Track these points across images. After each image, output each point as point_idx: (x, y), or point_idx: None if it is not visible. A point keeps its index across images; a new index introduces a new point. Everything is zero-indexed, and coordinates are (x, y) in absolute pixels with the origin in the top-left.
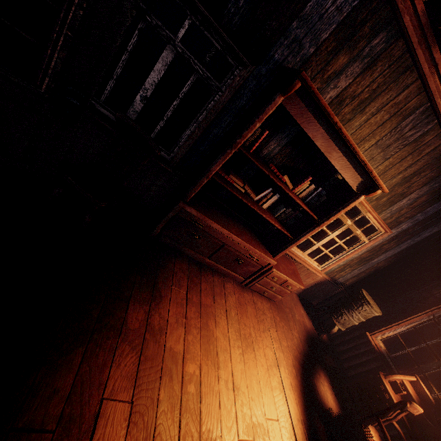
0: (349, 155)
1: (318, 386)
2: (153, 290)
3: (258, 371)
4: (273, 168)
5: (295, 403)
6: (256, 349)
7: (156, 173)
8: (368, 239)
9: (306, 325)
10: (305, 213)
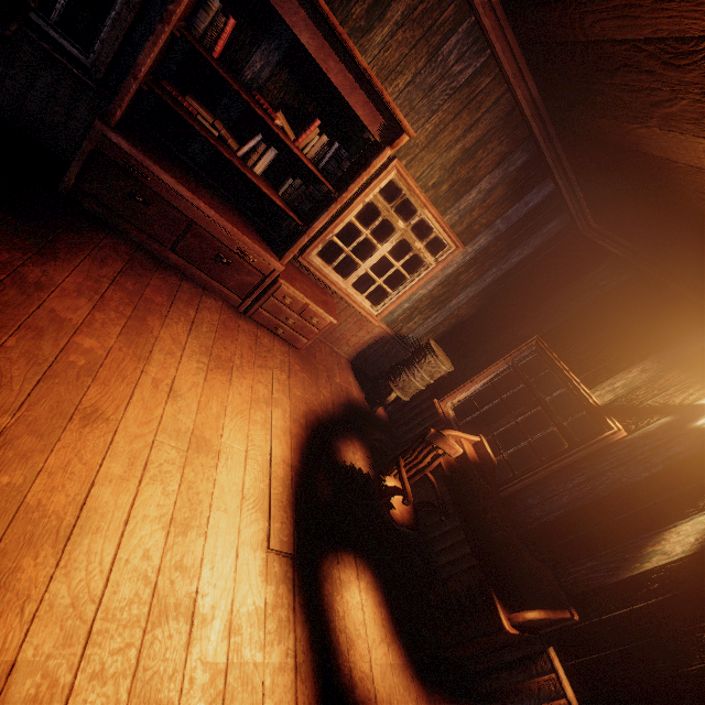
0: (354, 69)
1: (342, 450)
2: (40, 244)
3: (229, 396)
4: (258, 97)
5: (287, 446)
6: (236, 375)
7: (72, 92)
8: (435, 261)
9: (352, 394)
10: (327, 195)
